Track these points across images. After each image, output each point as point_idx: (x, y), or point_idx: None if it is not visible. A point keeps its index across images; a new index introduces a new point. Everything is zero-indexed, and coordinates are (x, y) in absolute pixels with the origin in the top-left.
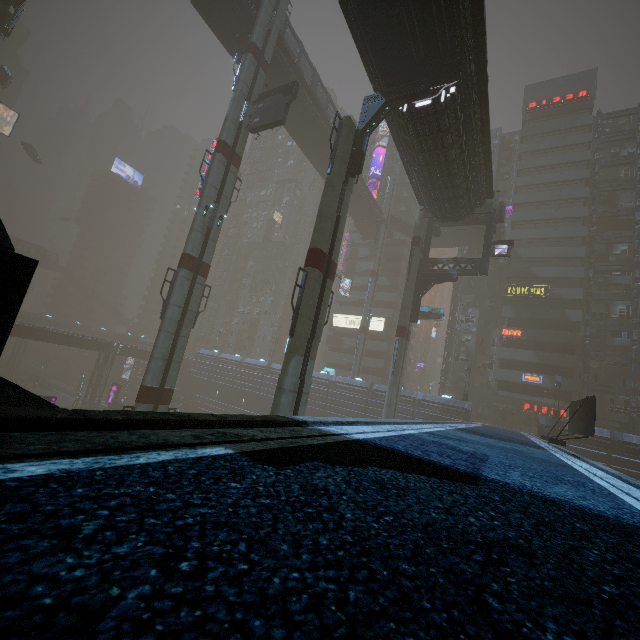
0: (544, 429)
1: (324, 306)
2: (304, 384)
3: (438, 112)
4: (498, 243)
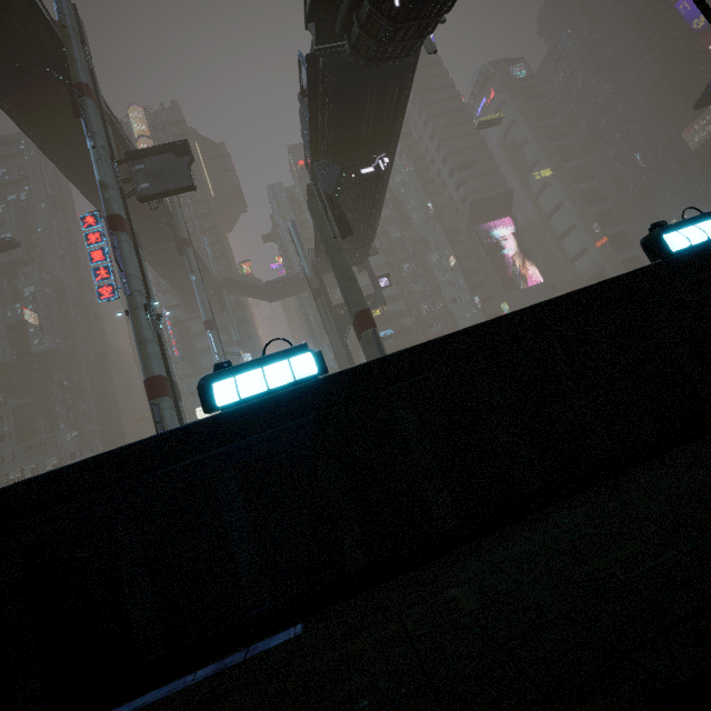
0: None
1: None
2: None
3: (379, 177)
4: (380, 278)
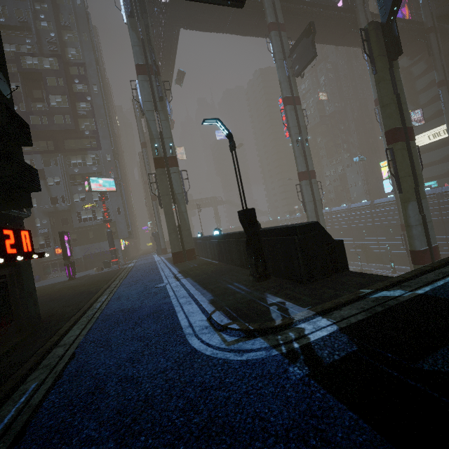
0: None
1: (415, 161)
2: (425, 217)
3: None
4: None
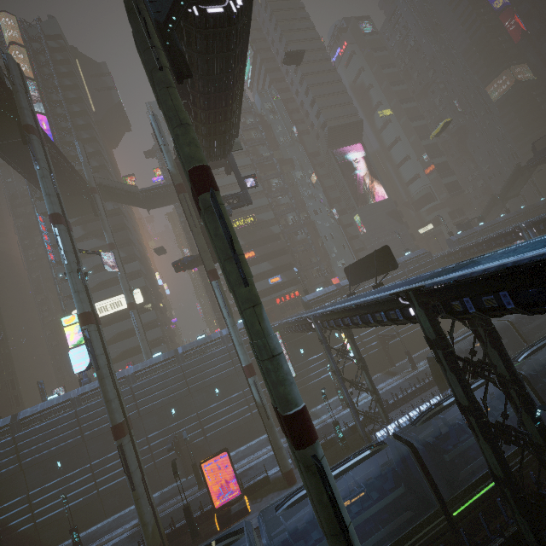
0: (310, 303)
1: None
2: None
3: (231, 24)
4: (246, 178)
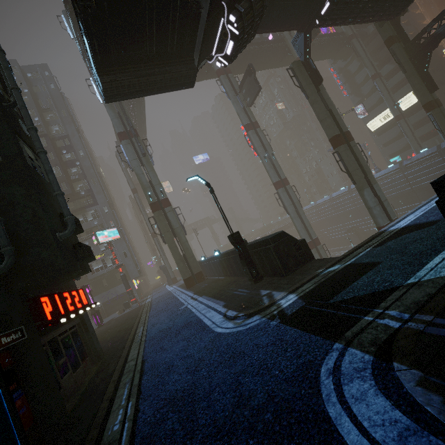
0: None
1: (359, 156)
2: (380, 198)
3: (338, 1)
4: None
